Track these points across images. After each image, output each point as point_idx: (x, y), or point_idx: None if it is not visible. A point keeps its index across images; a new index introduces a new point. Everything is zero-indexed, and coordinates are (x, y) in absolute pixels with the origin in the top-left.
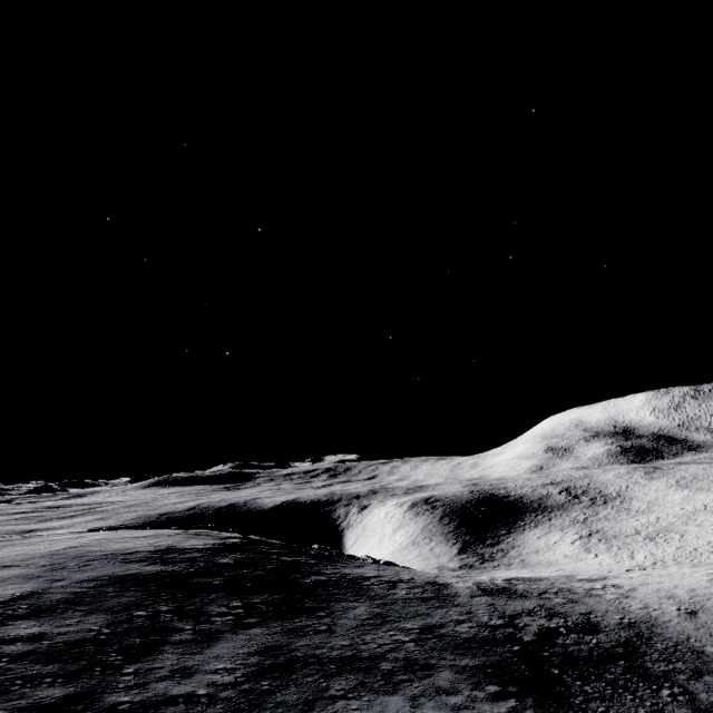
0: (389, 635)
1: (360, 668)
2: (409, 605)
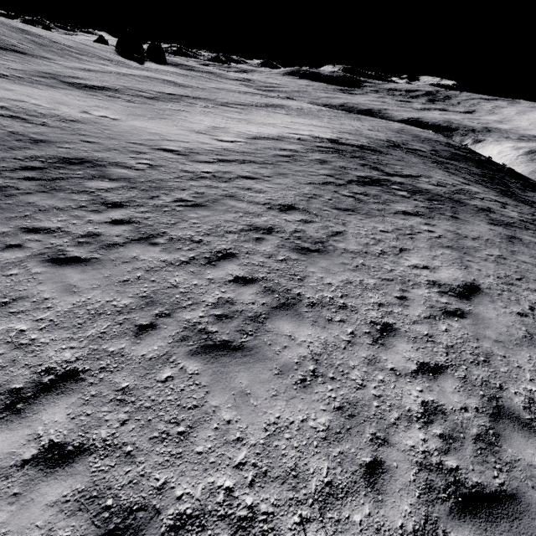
0: None
1: None
2: None
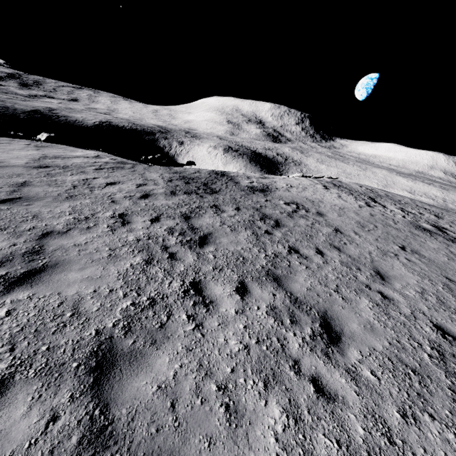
0: None
1: None
2: None
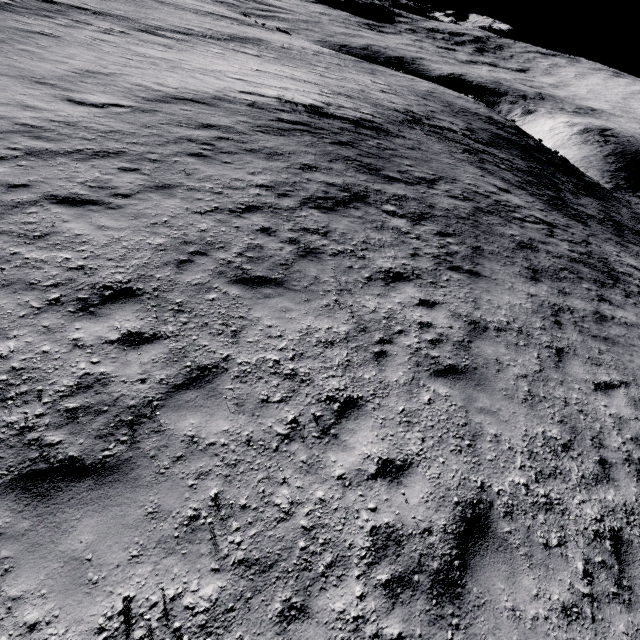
0: None
1: None
2: None
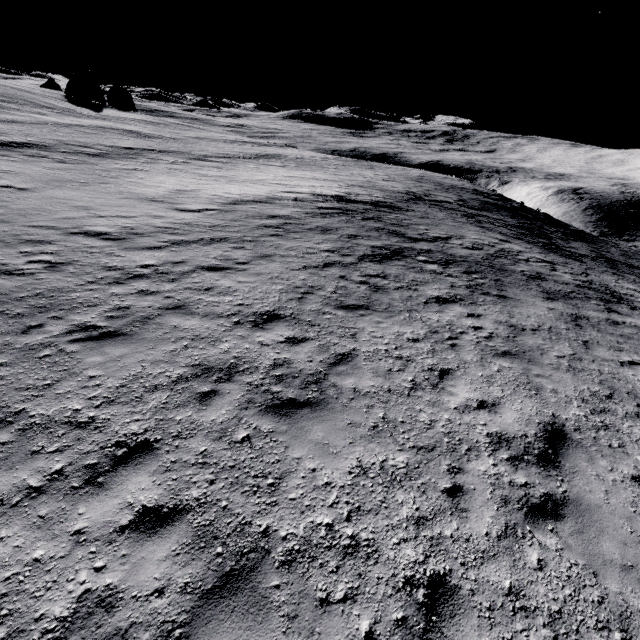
0: (639, 263)
1: (639, 269)
2: (635, 255)
